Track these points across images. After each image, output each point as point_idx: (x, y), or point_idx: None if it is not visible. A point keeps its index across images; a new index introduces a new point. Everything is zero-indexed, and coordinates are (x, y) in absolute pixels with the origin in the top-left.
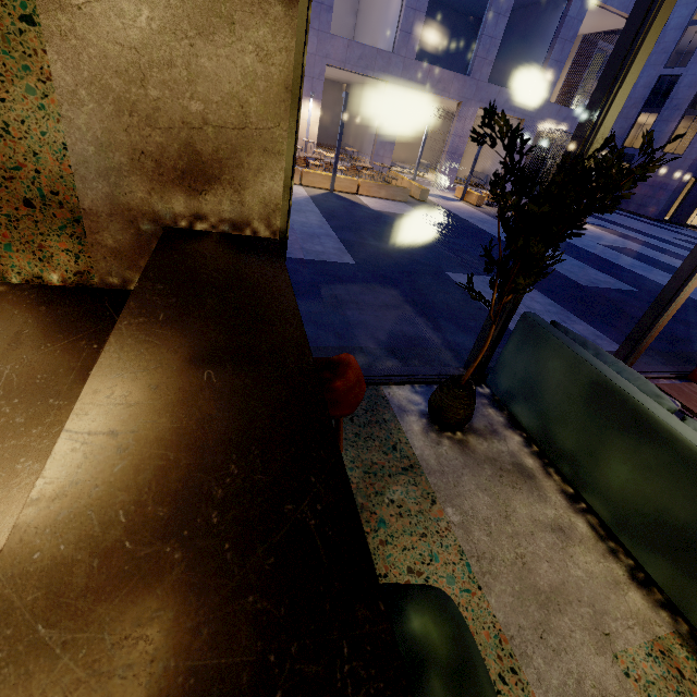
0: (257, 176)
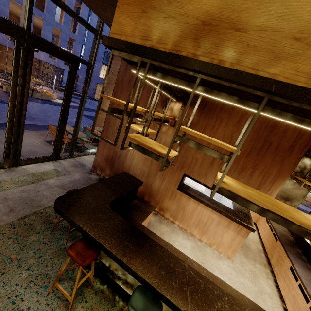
0: (294, 202)
